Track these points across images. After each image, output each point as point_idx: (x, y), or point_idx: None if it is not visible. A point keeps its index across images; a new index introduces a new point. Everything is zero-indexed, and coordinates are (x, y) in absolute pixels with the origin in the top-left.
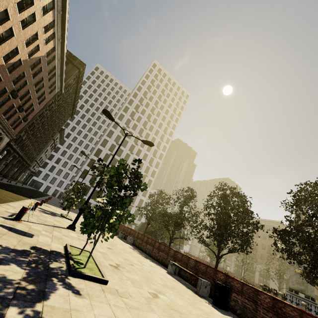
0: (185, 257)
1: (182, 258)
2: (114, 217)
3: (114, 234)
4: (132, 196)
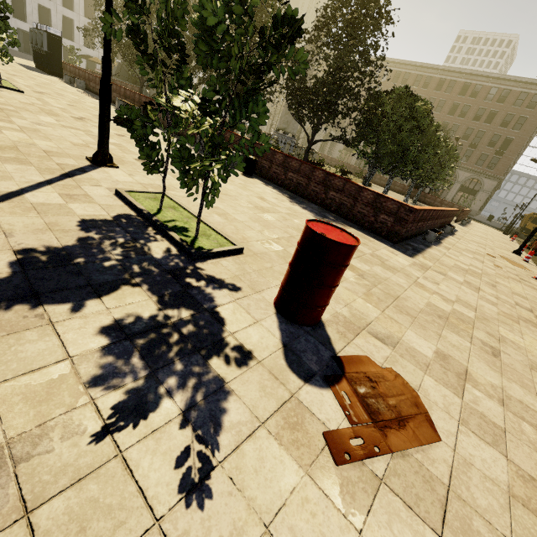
0: (132, 94)
1: (130, 95)
2: (2, 42)
3: (12, 59)
4: (6, 20)
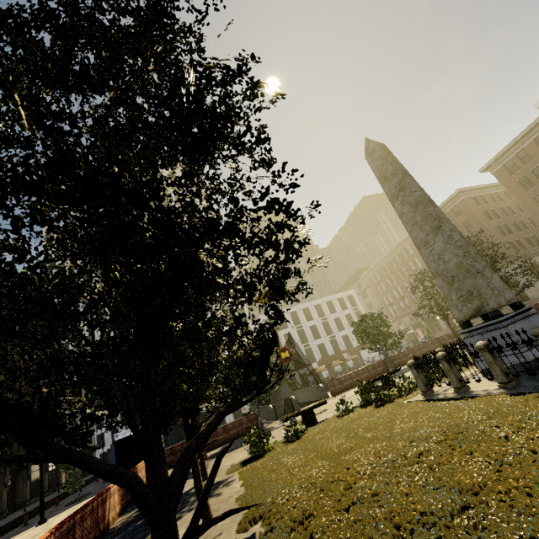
0: None
1: None
2: None
3: None
4: None
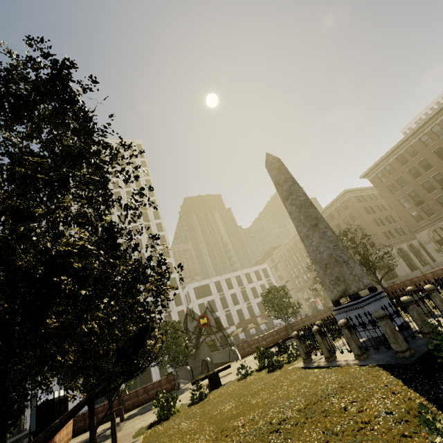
0: None
1: None
2: None
3: None
4: None
